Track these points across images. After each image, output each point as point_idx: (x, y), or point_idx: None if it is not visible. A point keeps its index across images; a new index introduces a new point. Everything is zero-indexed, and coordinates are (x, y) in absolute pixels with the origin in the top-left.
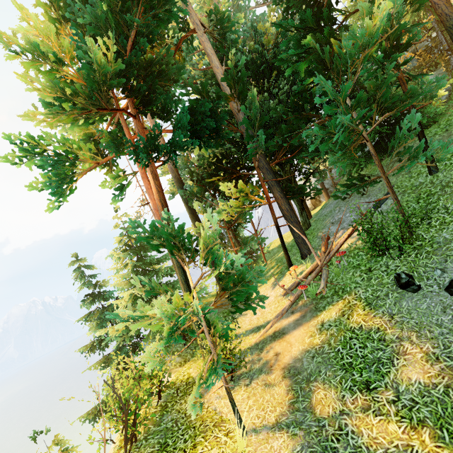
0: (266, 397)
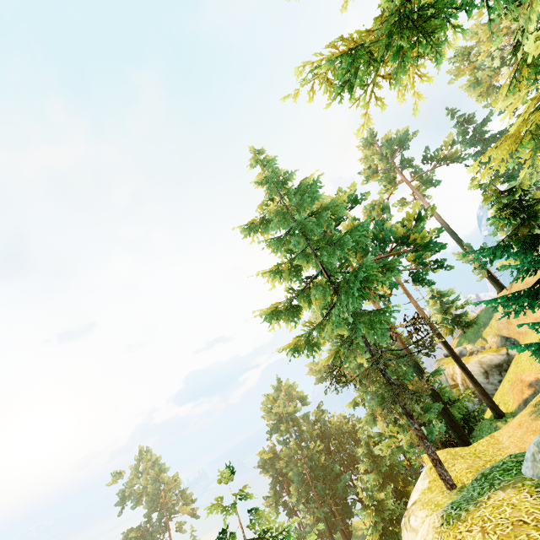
0: None
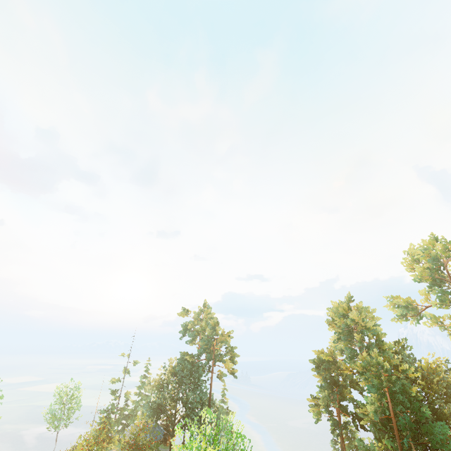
0: None
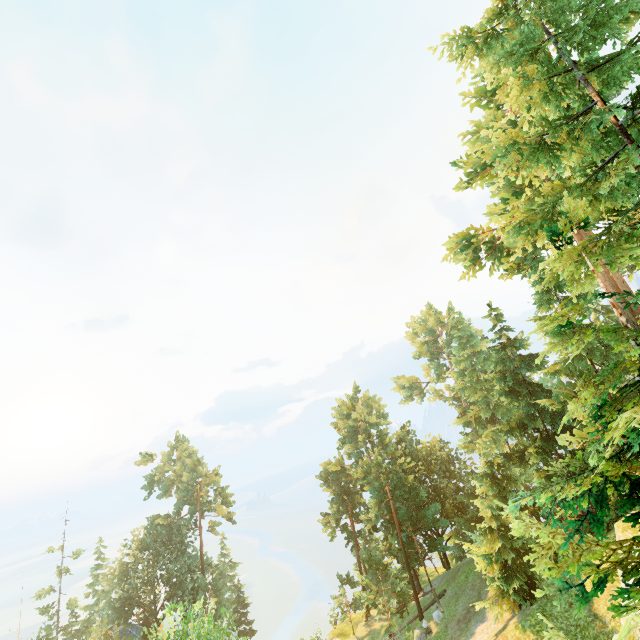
0: (364, 632)
